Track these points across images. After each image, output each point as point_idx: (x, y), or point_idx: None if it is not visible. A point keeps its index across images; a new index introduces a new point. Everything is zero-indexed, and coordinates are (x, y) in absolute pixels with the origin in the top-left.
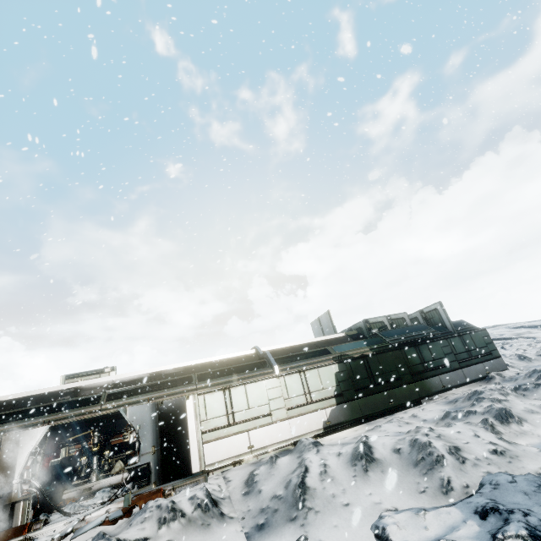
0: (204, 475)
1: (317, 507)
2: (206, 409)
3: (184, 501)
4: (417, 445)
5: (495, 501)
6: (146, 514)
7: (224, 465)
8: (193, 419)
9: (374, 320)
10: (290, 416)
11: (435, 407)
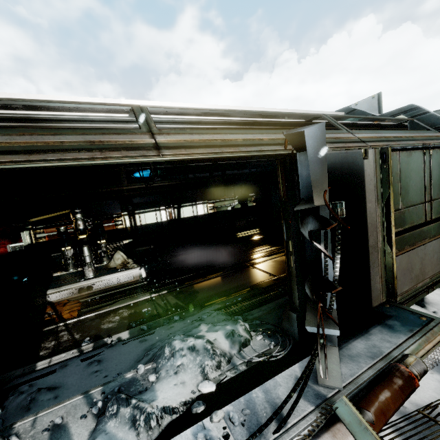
0: None
1: None
2: (401, 186)
3: None
4: None
5: None
6: None
7: (417, 293)
8: (373, 205)
9: None
10: None
11: None
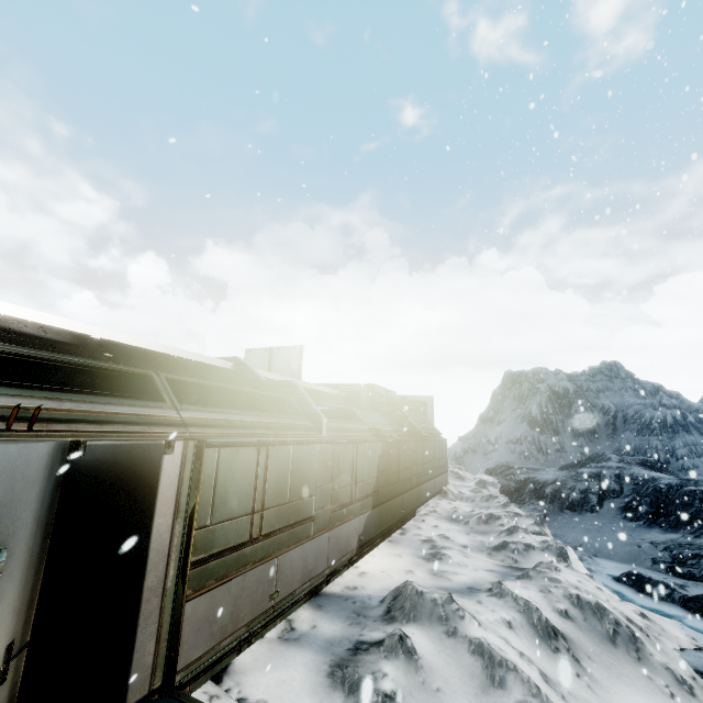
0: None
1: None
2: (215, 493)
3: None
4: (587, 607)
5: None
6: None
7: (220, 657)
8: (168, 520)
9: (378, 390)
10: (332, 524)
11: (442, 524)
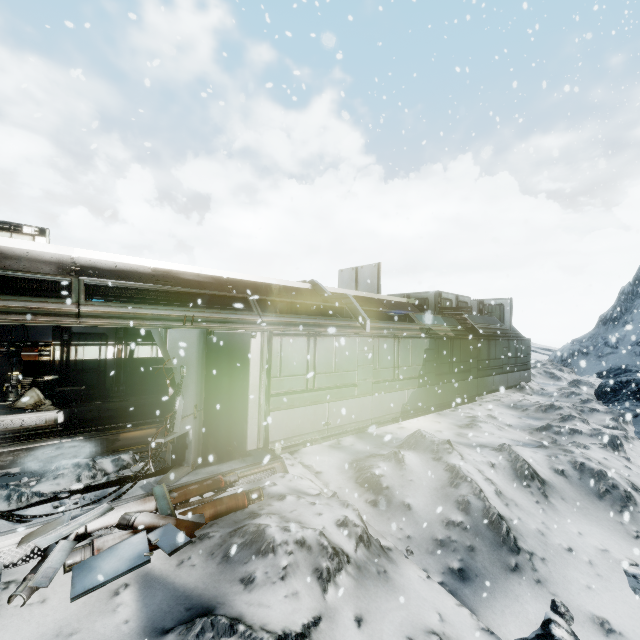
0: (279, 460)
1: (537, 552)
2: (281, 360)
3: (331, 529)
4: (587, 471)
5: None
6: (281, 558)
7: (292, 444)
8: (257, 371)
9: (446, 296)
10: (375, 391)
11: (499, 409)
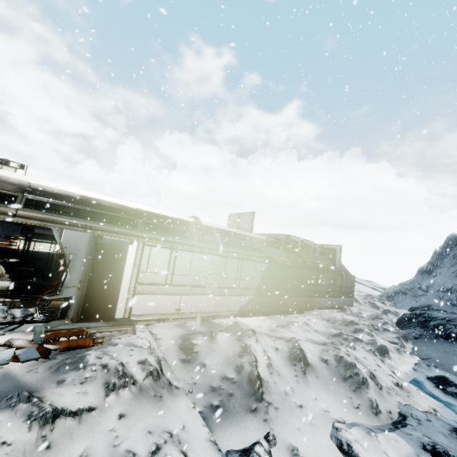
0: (132, 326)
1: (275, 403)
2: (149, 262)
3: (133, 364)
4: (343, 362)
5: (434, 441)
6: (87, 372)
7: (149, 319)
8: (131, 267)
9: (293, 238)
10: (219, 293)
11: (317, 320)
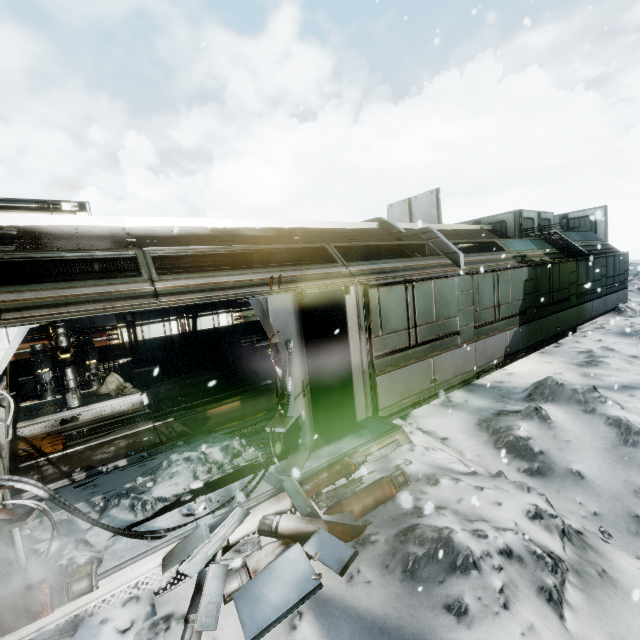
0: (400, 431)
1: None
2: (381, 316)
3: (524, 524)
4: None
5: None
6: (490, 577)
7: (402, 408)
8: (356, 333)
9: (527, 215)
10: (477, 337)
11: (609, 338)
